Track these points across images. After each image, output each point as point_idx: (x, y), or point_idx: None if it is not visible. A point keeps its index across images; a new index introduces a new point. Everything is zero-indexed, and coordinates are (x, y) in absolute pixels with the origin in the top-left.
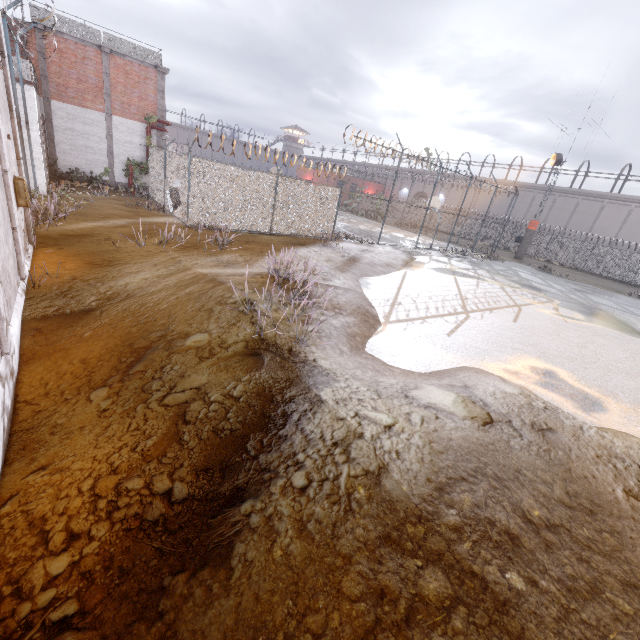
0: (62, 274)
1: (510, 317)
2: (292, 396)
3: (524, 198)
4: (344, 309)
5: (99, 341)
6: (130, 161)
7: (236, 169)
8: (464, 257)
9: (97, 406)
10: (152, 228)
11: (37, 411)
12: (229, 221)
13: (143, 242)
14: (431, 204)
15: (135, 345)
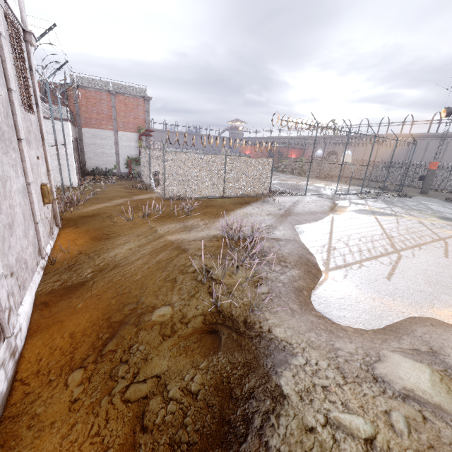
0: (72, 249)
1: (440, 252)
2: (251, 388)
3: (419, 145)
4: (288, 261)
5: (86, 313)
6: (129, 158)
7: (196, 155)
8: (377, 197)
9: (70, 394)
10: (140, 203)
11: (26, 393)
12: (193, 191)
13: (131, 217)
14: (344, 160)
15: (111, 319)
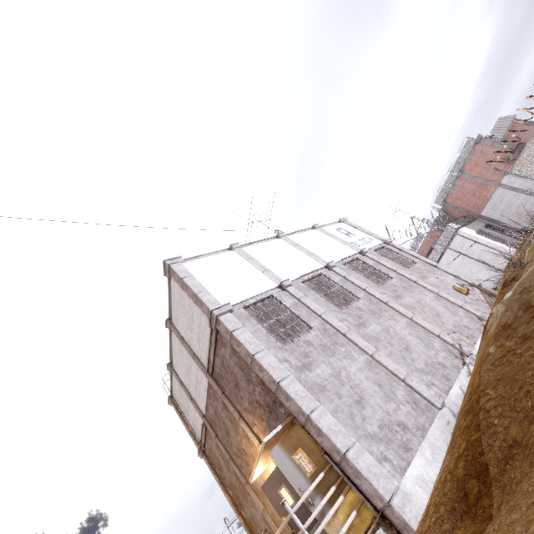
0: None
1: None
2: None
3: None
4: None
5: None
6: None
7: None
8: None
9: None
10: None
11: None
12: None
13: None
14: None
15: None
